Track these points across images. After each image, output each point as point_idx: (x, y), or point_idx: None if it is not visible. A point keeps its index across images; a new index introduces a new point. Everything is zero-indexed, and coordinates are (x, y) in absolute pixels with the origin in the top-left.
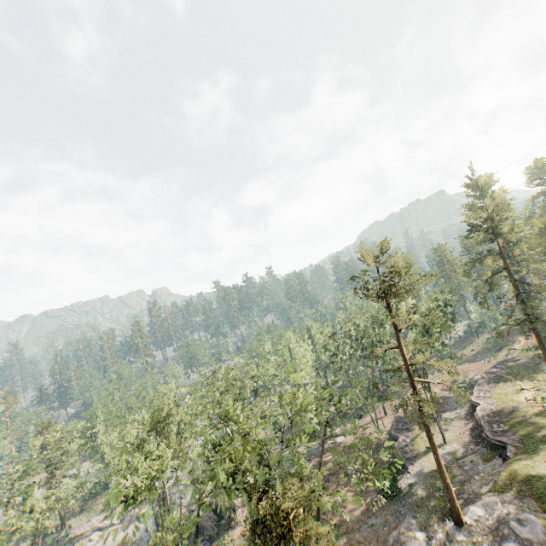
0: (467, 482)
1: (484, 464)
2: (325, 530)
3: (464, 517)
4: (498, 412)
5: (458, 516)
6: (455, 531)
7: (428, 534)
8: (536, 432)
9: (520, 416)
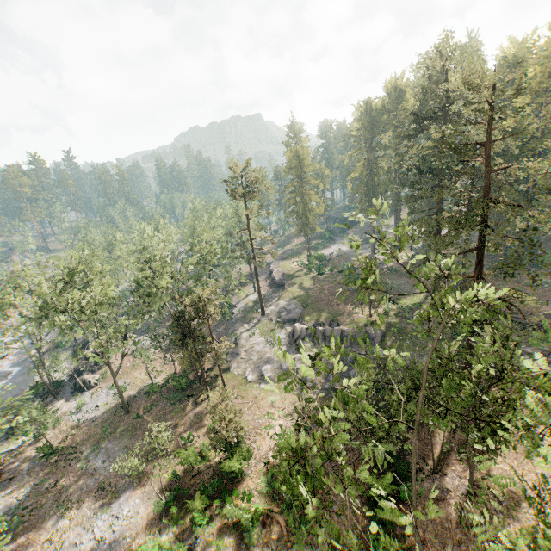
0: (267, 302)
1: (274, 294)
2: None
3: (266, 312)
4: (283, 272)
5: (264, 312)
6: (261, 318)
7: (249, 323)
8: (297, 277)
9: (292, 272)
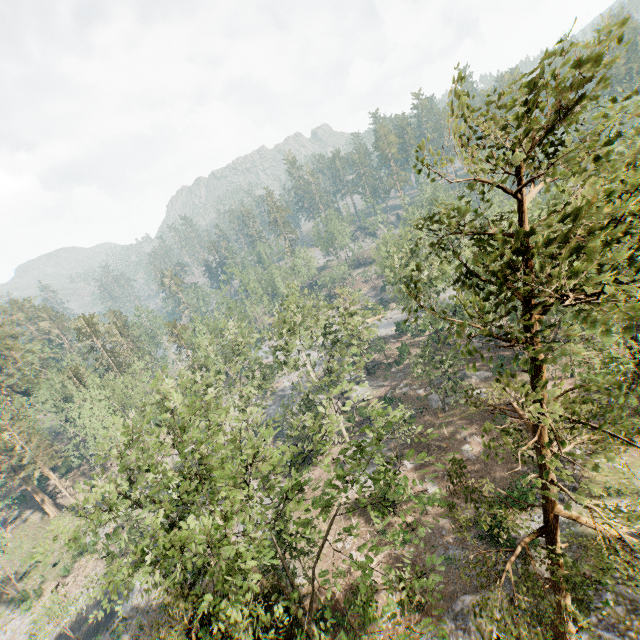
0: None
1: None
2: (396, 523)
3: None
4: None
5: None
6: None
7: None
8: None
9: None
